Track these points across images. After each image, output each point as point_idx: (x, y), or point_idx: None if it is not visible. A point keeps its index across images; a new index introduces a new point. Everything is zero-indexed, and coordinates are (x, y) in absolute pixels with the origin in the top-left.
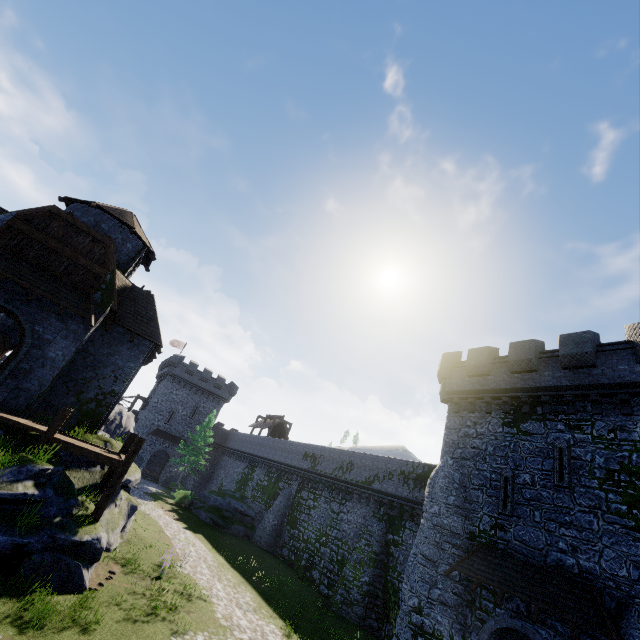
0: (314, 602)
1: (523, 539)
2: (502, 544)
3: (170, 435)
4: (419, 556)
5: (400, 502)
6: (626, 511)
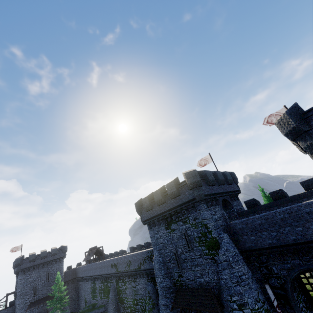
0: None
1: (188, 278)
2: (184, 283)
3: (40, 299)
4: (162, 306)
5: (153, 271)
6: (208, 252)
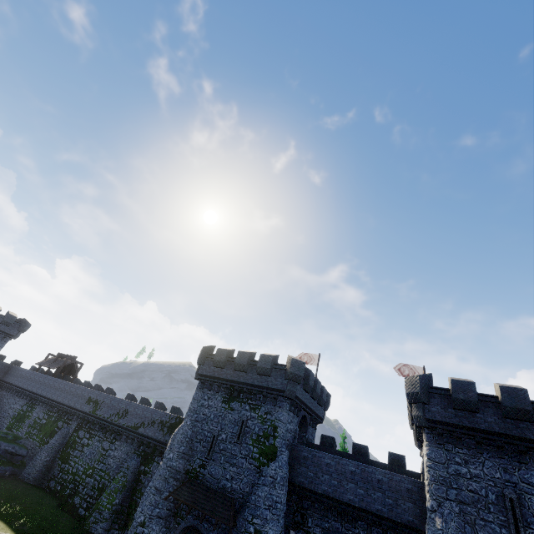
0: (69, 527)
1: (212, 473)
2: (201, 476)
3: None
4: (152, 488)
5: (155, 443)
6: (258, 457)
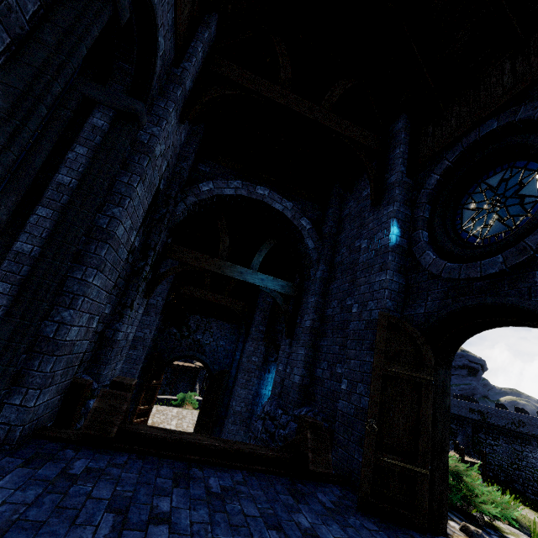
0: None
1: None
2: None
3: None
4: None
5: None
6: None
